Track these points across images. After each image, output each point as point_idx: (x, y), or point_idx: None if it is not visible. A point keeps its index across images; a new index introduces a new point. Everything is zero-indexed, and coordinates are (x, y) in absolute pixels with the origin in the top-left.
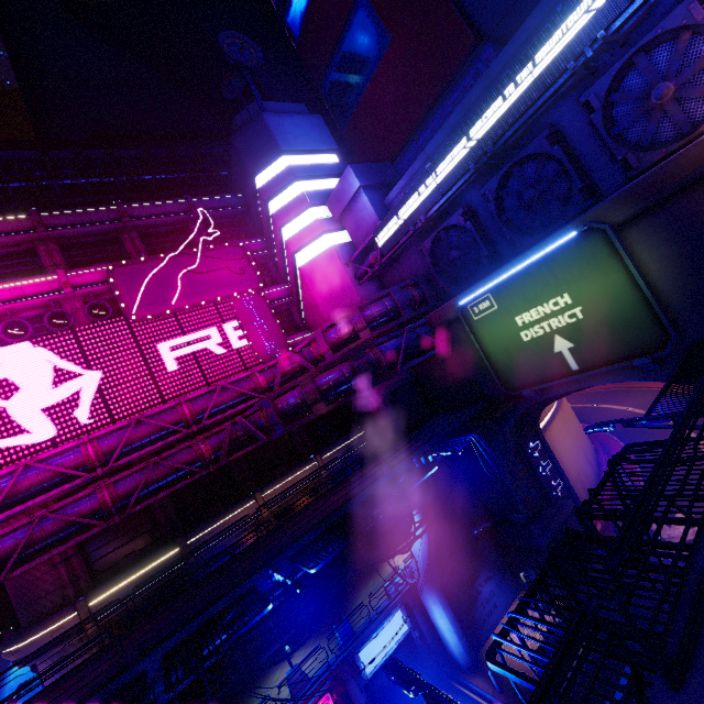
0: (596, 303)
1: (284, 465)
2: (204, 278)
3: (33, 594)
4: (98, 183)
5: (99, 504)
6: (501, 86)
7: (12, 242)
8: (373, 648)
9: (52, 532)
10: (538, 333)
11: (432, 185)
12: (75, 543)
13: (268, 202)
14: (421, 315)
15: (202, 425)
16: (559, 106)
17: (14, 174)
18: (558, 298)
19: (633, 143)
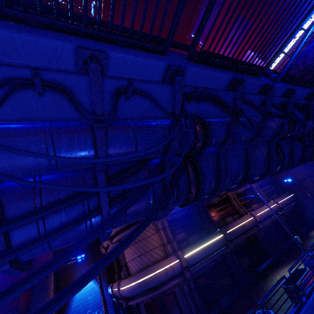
0: None
1: None
2: None
3: None
4: None
5: None
6: None
7: None
8: None
9: None
10: None
11: (308, 23)
12: None
13: None
14: None
15: None
16: None
17: None
18: None
19: None
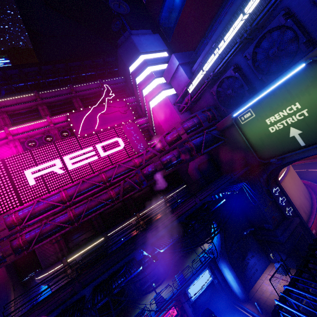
0: None
1: (149, 201)
2: (108, 116)
3: (45, 255)
4: (63, 79)
5: (68, 217)
6: None
7: (28, 106)
8: (194, 287)
9: (50, 230)
10: (279, 127)
11: (216, 55)
12: (61, 234)
13: (136, 79)
14: (212, 125)
15: (111, 182)
16: None
17: (29, 78)
18: (292, 106)
19: None
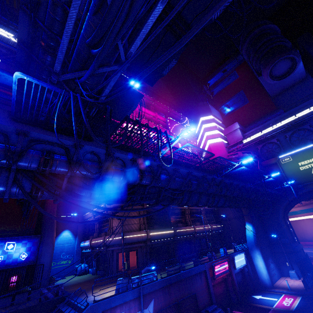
0: None
1: None
2: None
3: None
4: None
5: None
6: (299, 111)
7: (146, 102)
8: (237, 259)
9: None
10: (306, 167)
11: (271, 129)
12: None
13: (203, 125)
14: None
15: None
16: (311, 120)
17: None
18: None
19: None
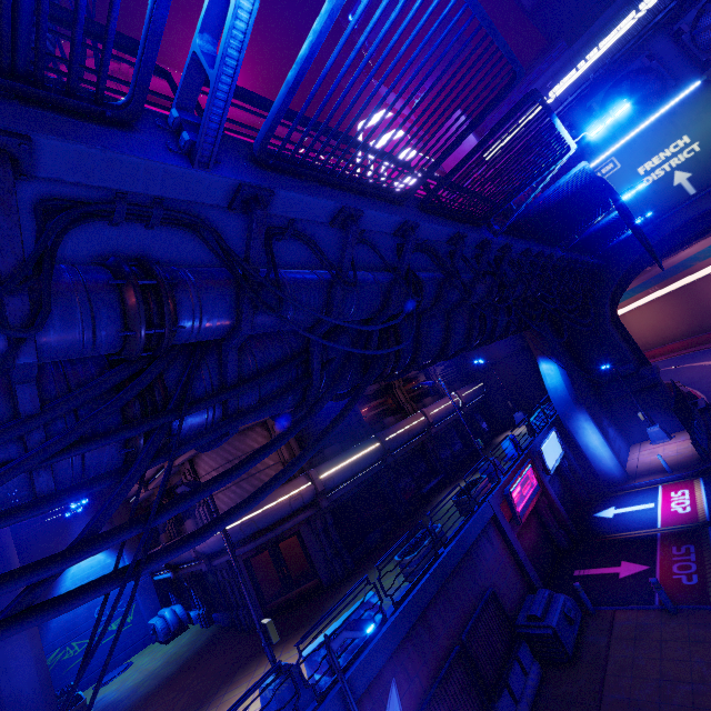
0: (710, 135)
1: None
2: None
3: None
4: None
5: None
6: (621, 17)
7: None
8: (547, 451)
9: None
10: (659, 175)
11: (552, 98)
12: None
13: (370, 142)
14: None
15: None
16: (650, 42)
17: None
18: (678, 142)
19: (710, 53)
